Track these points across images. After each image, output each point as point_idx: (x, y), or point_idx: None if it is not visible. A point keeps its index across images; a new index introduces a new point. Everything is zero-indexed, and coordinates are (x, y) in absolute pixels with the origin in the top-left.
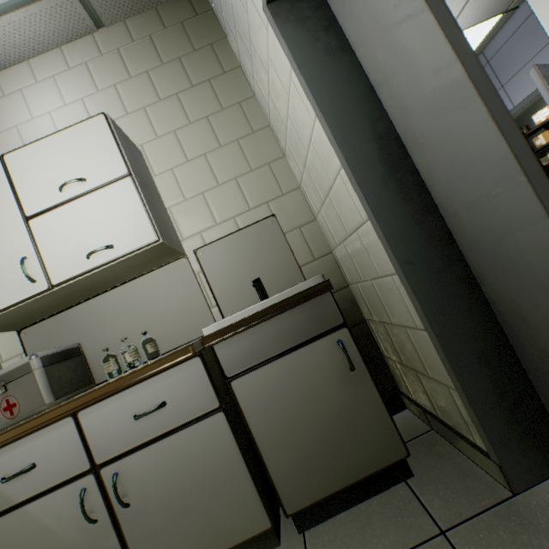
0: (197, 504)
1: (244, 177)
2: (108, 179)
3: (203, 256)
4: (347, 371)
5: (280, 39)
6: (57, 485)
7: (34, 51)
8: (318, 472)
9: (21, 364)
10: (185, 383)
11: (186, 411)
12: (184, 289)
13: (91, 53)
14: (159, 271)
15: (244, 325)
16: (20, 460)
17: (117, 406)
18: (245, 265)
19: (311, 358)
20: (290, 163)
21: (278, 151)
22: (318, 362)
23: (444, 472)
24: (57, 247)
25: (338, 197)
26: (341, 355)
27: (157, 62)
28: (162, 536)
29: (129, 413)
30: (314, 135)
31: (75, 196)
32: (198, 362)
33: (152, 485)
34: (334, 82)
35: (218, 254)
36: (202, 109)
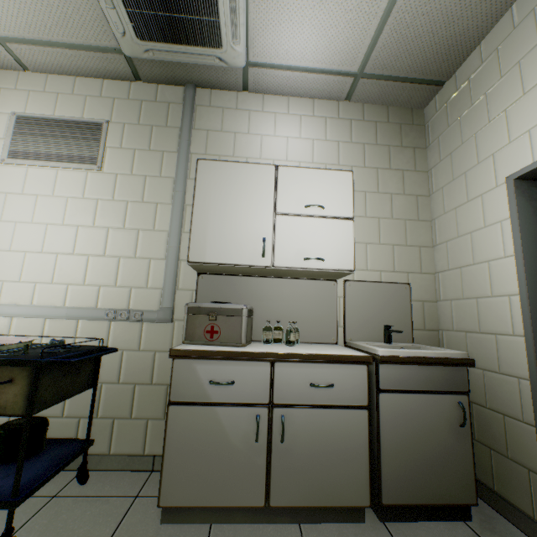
0: (327, 465)
1: (399, 247)
2: (338, 215)
3: (349, 287)
4: (457, 425)
5: (513, 202)
6: (243, 403)
7: (298, 94)
8: (413, 484)
9: (236, 307)
10: (351, 379)
11: (344, 397)
12: (325, 303)
13: (332, 113)
14: (314, 282)
15: (410, 361)
16: (225, 374)
17: (302, 371)
18: (375, 309)
19: (437, 404)
20: (435, 254)
21: (429, 241)
22: (440, 409)
23: (497, 528)
24: (287, 241)
25: (490, 306)
26: (457, 412)
27: (373, 141)
28: (295, 474)
29: (307, 379)
30: (496, 261)
31: (312, 215)
32: (365, 369)
33: (303, 435)
34: (536, 245)
35: (360, 291)
36: (390, 187)
